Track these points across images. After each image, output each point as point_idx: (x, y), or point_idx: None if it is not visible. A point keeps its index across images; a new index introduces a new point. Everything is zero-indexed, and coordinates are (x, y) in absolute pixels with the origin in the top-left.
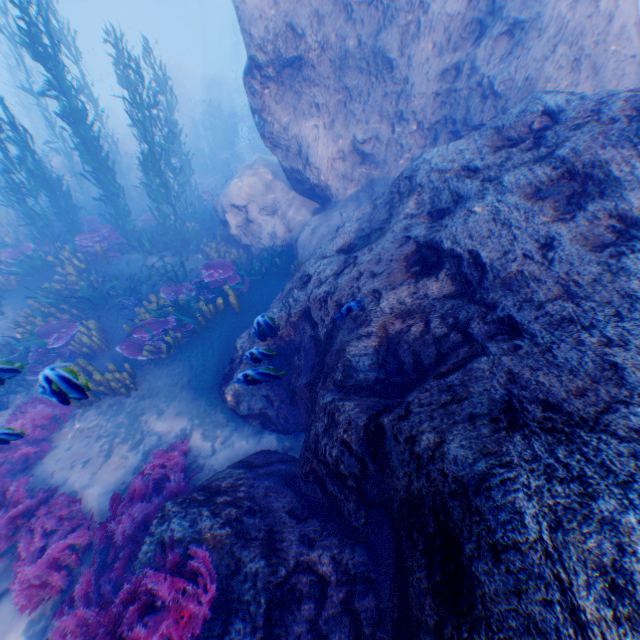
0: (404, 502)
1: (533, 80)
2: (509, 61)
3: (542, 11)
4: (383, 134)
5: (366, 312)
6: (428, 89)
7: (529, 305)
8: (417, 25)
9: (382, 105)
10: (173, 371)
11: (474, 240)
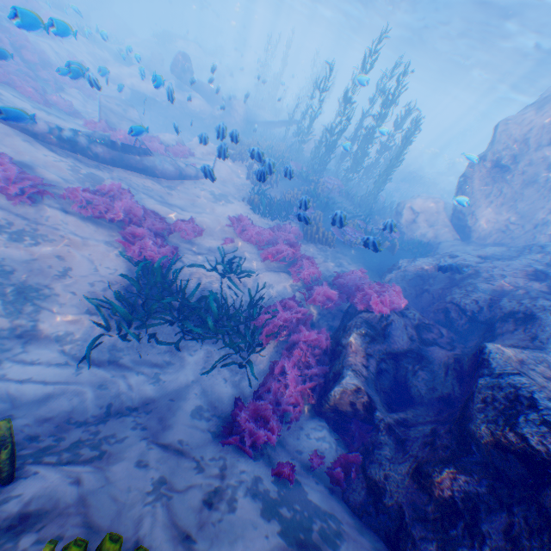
0: (504, 312)
1: None
2: None
3: None
4: (527, 226)
5: (492, 277)
6: None
7: None
8: None
9: (537, 213)
10: (355, 254)
11: None
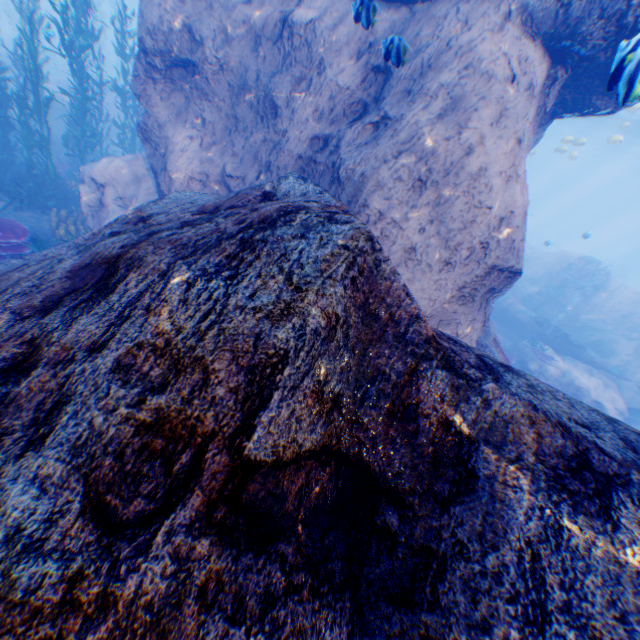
0: None
1: (367, 179)
2: (363, 152)
3: (407, 114)
4: (250, 177)
5: None
6: (297, 150)
7: None
8: (309, 82)
9: (260, 148)
10: None
11: None
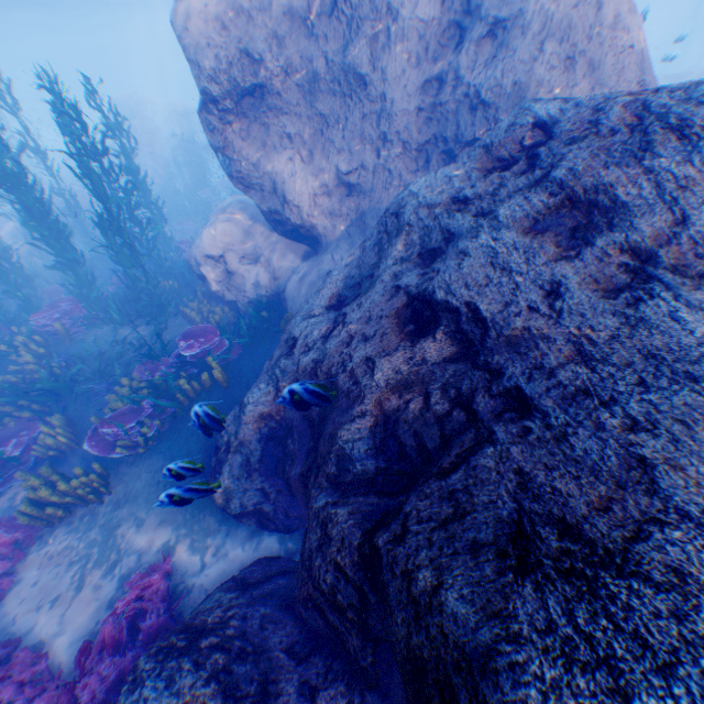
0: (407, 661)
1: (524, 85)
2: (495, 66)
3: (524, 6)
4: (368, 160)
5: (359, 385)
6: (410, 105)
7: (539, 372)
8: (388, 35)
9: (362, 128)
10: (154, 467)
11: (471, 289)
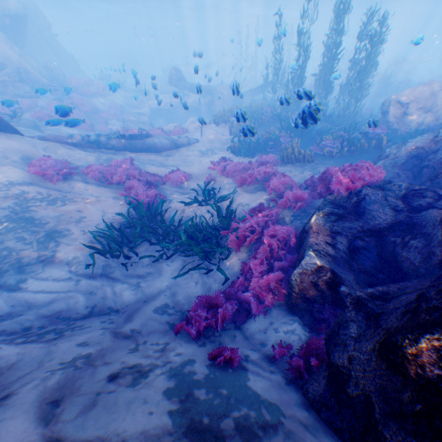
0: None
1: None
2: None
3: None
4: None
5: None
6: None
7: None
8: None
9: None
10: (335, 161)
11: None
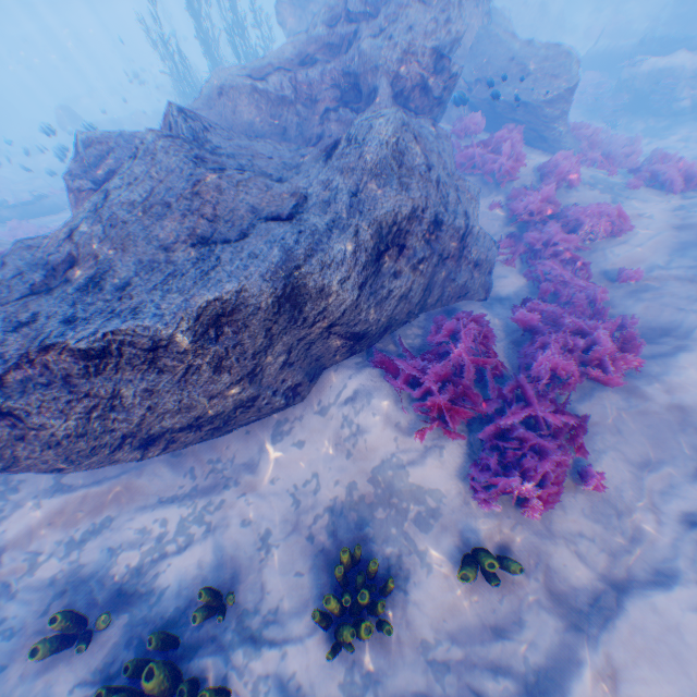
0: None
1: None
2: None
3: None
4: None
5: None
6: None
7: None
8: None
9: None
10: None
11: None
